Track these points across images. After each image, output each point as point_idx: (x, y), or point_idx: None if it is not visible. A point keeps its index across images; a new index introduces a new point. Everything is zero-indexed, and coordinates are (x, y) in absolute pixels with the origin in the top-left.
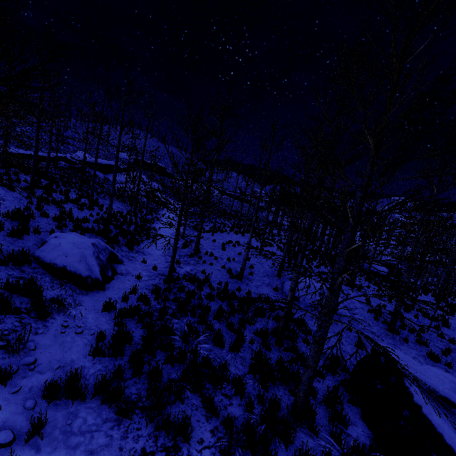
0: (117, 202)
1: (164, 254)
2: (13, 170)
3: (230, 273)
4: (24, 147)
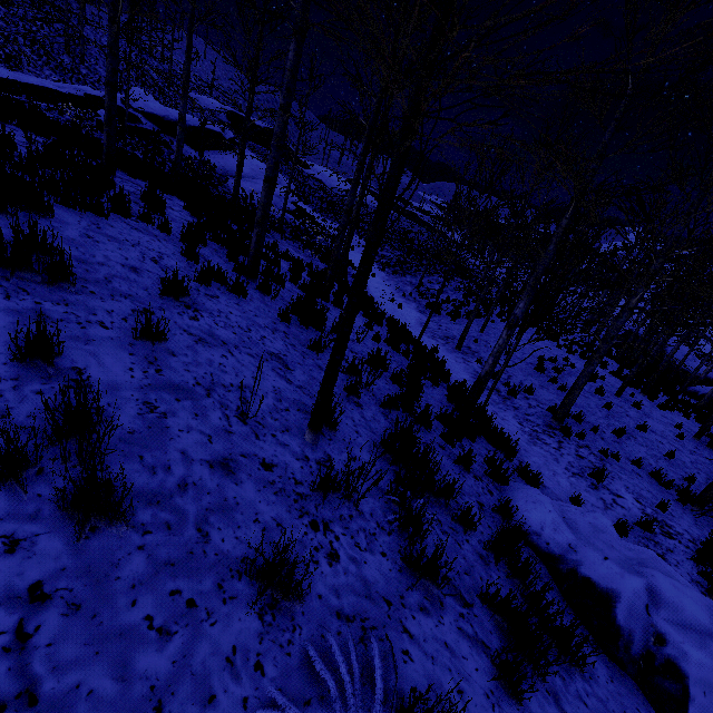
0: (281, 240)
1: (524, 432)
2: (117, 172)
3: (667, 486)
4: (7, 62)
